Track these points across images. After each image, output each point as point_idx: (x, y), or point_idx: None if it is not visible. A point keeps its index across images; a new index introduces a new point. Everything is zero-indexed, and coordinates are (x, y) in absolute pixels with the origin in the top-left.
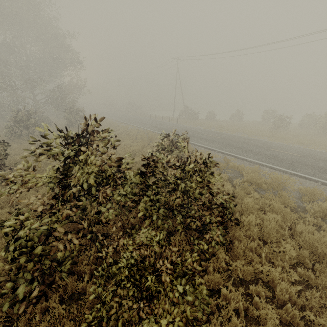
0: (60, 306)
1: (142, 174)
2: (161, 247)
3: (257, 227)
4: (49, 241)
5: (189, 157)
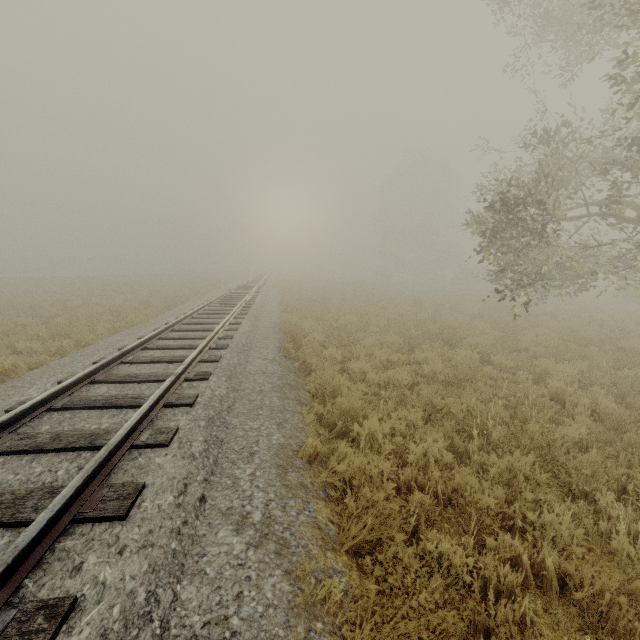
0: None
1: None
2: None
3: None
4: None
5: None
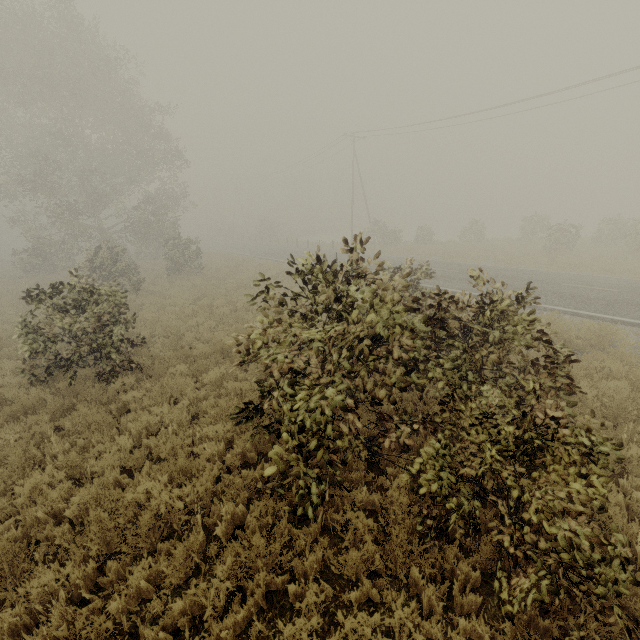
0: (362, 514)
1: (434, 320)
2: (537, 398)
3: (598, 401)
4: (264, 447)
5: (487, 292)
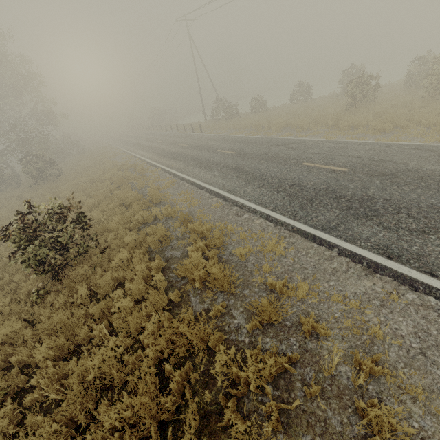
0: None
1: None
2: None
3: None
4: None
5: None
